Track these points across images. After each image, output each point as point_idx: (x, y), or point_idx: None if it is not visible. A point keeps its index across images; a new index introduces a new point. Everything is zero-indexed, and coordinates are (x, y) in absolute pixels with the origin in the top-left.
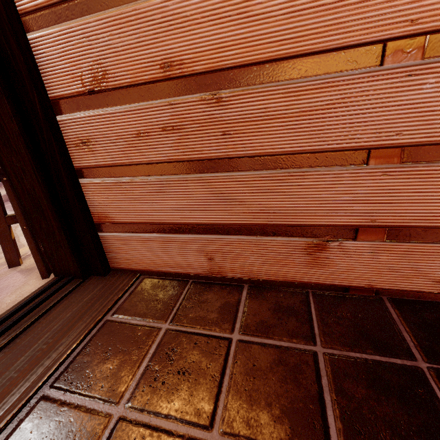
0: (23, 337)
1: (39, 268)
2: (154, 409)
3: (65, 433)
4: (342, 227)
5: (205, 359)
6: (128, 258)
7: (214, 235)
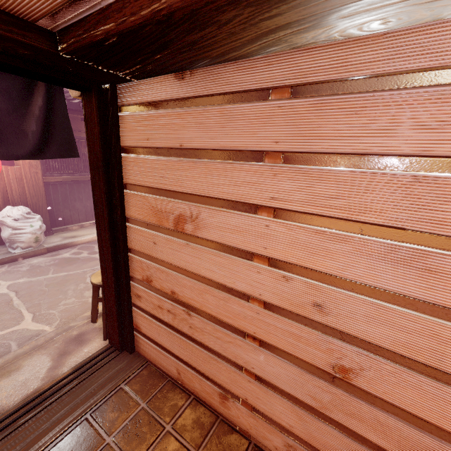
0: (87, 381)
1: (104, 334)
2: (120, 446)
3: (89, 439)
4: (234, 394)
5: (149, 432)
6: (144, 350)
7: (182, 363)
